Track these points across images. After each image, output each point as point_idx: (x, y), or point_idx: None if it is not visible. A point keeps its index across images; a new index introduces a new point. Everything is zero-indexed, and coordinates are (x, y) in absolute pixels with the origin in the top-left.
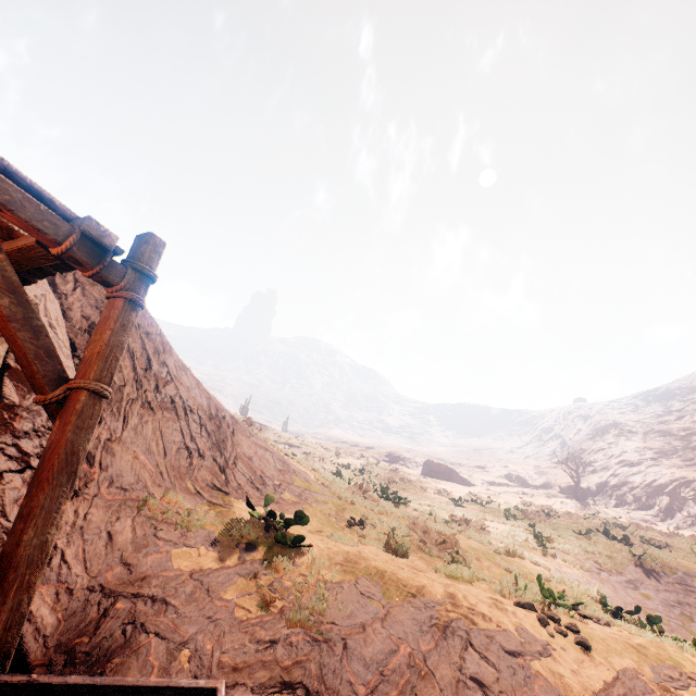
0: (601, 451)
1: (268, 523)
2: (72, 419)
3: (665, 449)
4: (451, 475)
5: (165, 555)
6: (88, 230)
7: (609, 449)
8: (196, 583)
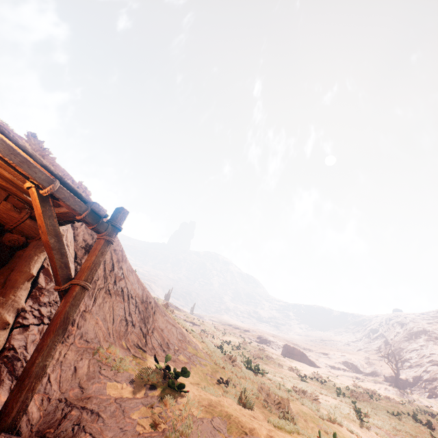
0: (415, 351)
1: (165, 373)
2: (70, 300)
3: None
4: (302, 357)
5: (103, 385)
6: (94, 208)
7: (421, 350)
8: (117, 405)
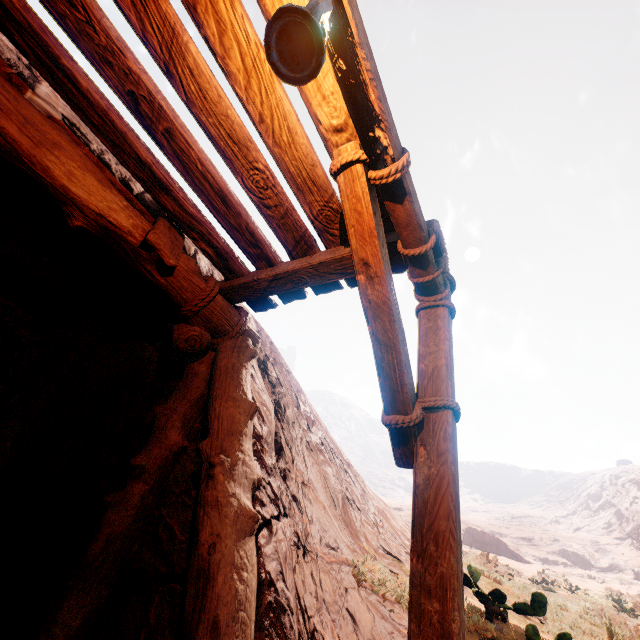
0: None
1: (491, 608)
2: (448, 446)
3: None
4: (500, 548)
5: None
6: (438, 231)
7: None
8: None
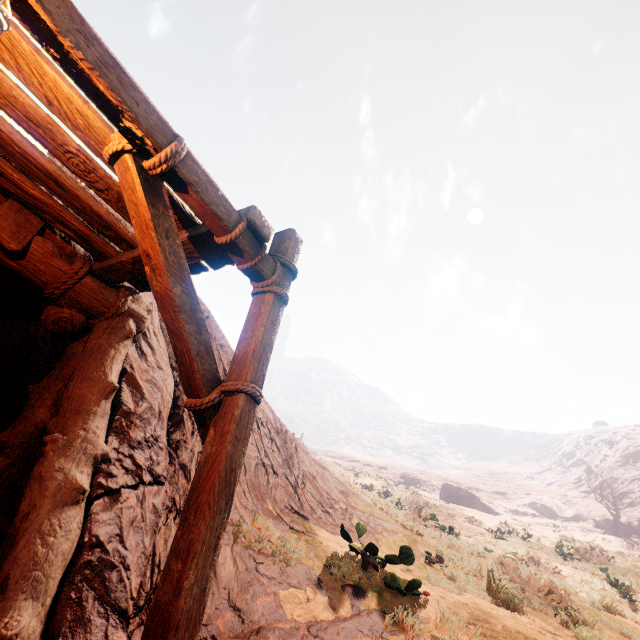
0: (637, 481)
1: (366, 559)
2: (231, 427)
3: None
4: (473, 501)
5: (274, 597)
6: (253, 218)
7: None
8: None
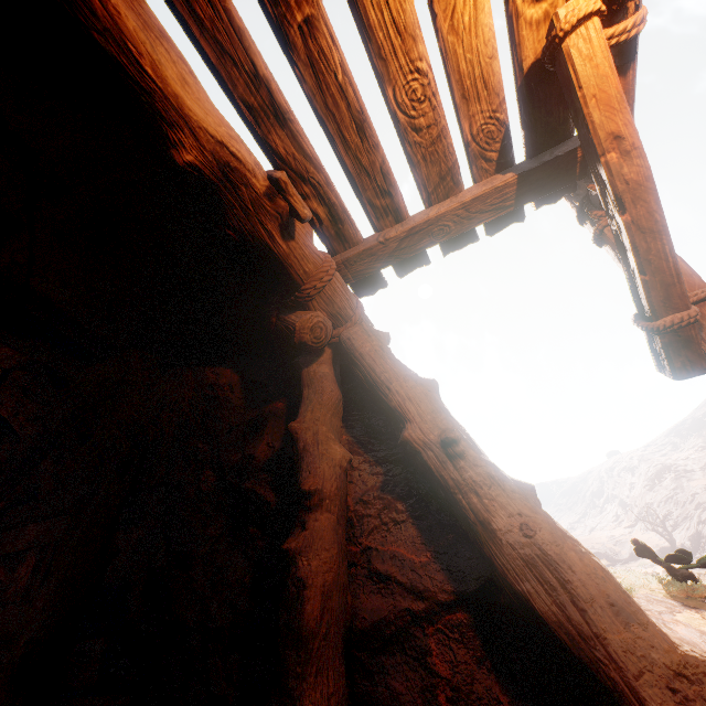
0: (671, 500)
1: (679, 573)
2: None
3: None
4: None
5: (683, 624)
6: None
7: (677, 495)
8: None
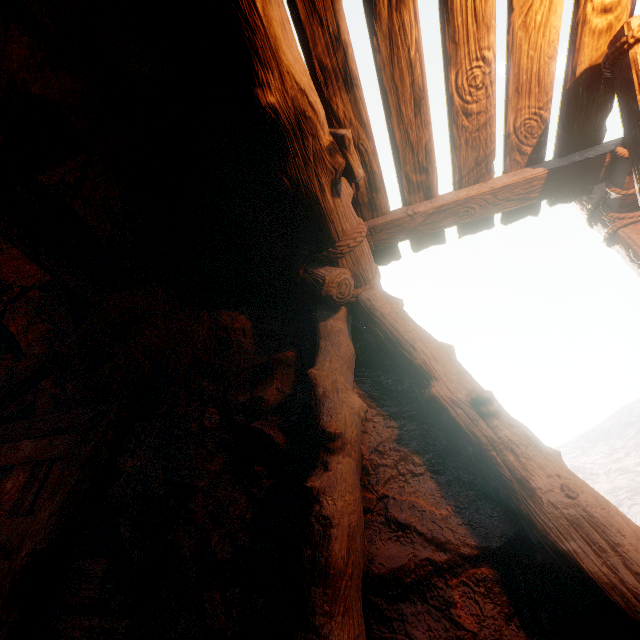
0: None
1: None
2: None
3: (633, 486)
4: None
5: None
6: None
7: None
8: None
